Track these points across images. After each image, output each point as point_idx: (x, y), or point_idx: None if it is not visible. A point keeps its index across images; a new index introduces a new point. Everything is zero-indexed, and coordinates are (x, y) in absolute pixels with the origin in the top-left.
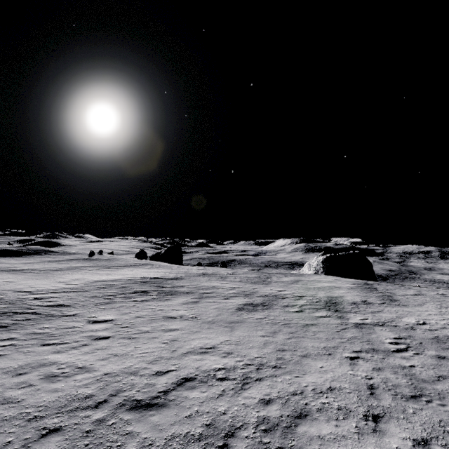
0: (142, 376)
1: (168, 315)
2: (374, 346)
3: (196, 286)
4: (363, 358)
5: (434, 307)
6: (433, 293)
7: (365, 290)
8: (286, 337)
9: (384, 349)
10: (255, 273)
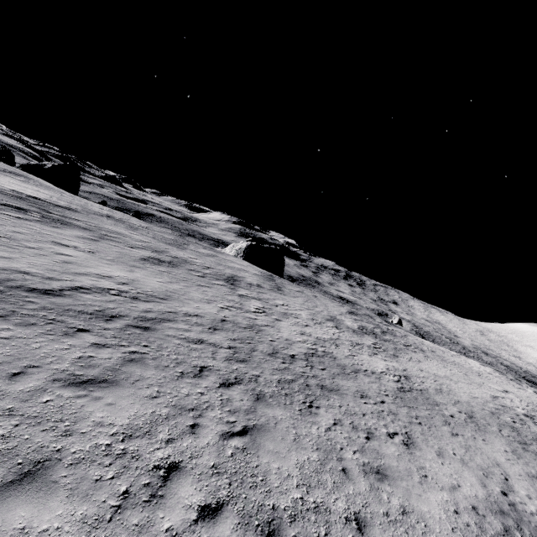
0: (35, 276)
1: (59, 241)
2: (243, 307)
3: (96, 225)
4: (229, 310)
5: (302, 300)
6: (311, 294)
7: (265, 279)
8: (180, 287)
9: (247, 309)
10: (172, 236)
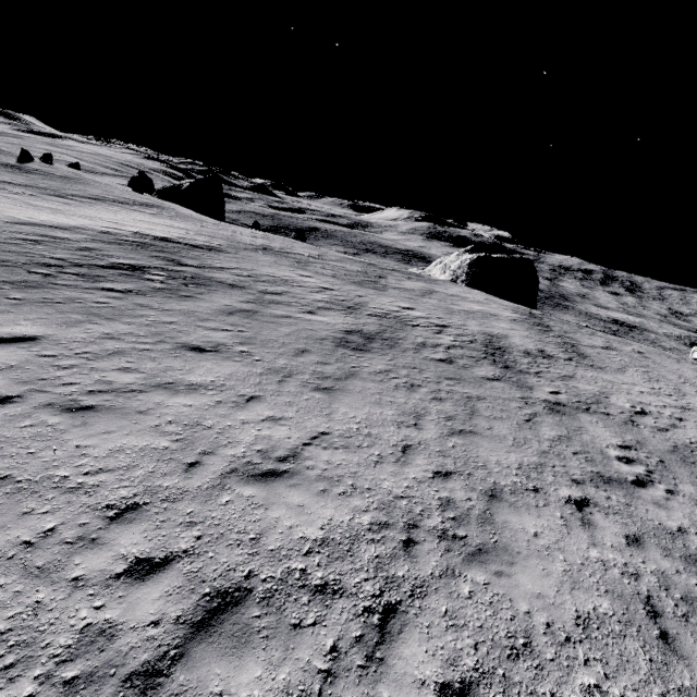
0: (78, 586)
1: (186, 340)
2: (600, 468)
3: (249, 273)
4: (597, 505)
5: (642, 378)
6: (628, 349)
7: (536, 329)
8: (443, 432)
9: (617, 477)
10: (357, 264)
